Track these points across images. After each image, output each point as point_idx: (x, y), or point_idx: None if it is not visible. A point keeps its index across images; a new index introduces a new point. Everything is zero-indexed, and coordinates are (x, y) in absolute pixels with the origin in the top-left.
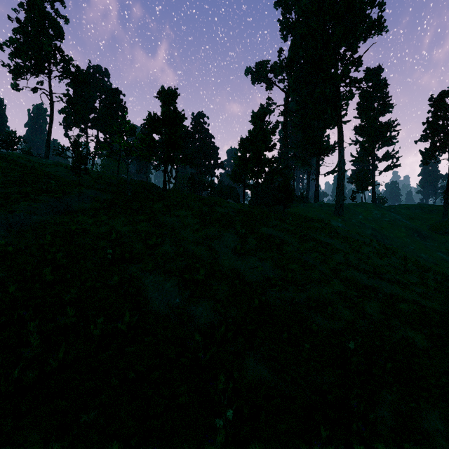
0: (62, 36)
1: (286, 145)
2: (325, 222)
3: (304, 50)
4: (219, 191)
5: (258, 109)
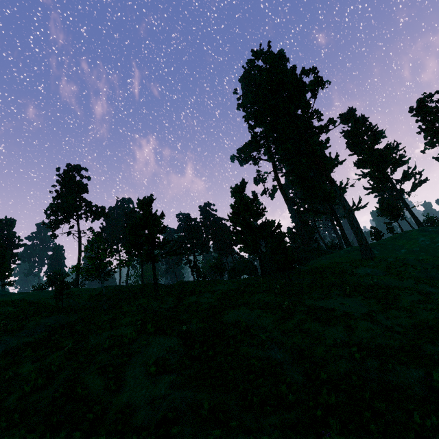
0: (85, 189)
1: (288, 203)
2: (349, 272)
3: (265, 126)
4: (233, 269)
5: (235, 184)
